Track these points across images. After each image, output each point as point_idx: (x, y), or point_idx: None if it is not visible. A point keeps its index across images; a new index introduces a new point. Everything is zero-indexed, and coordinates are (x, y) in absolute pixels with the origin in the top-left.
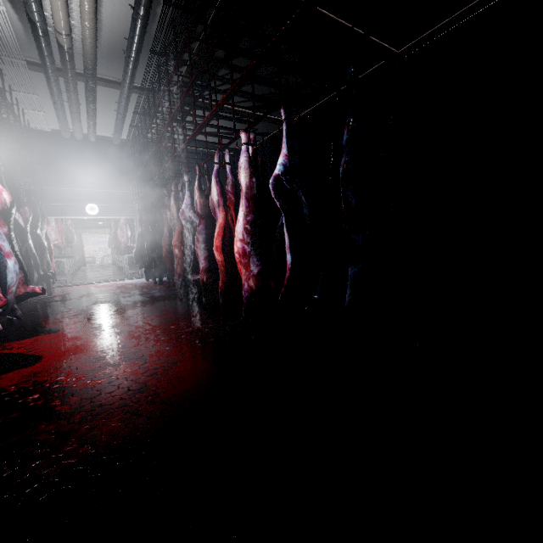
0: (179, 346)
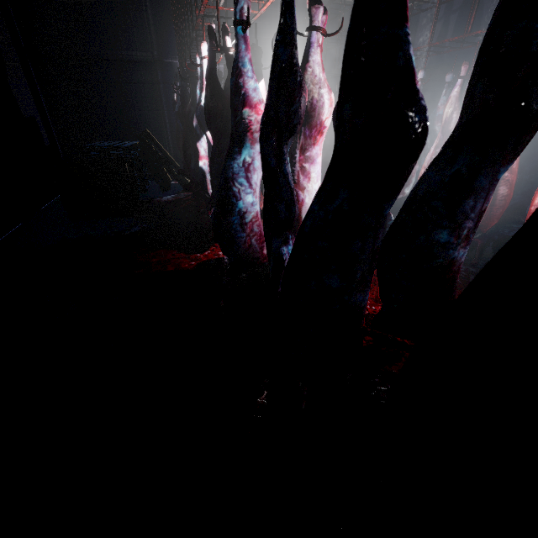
0: None
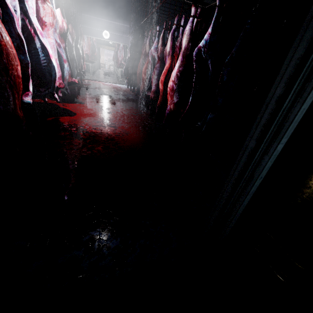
0: (132, 127)
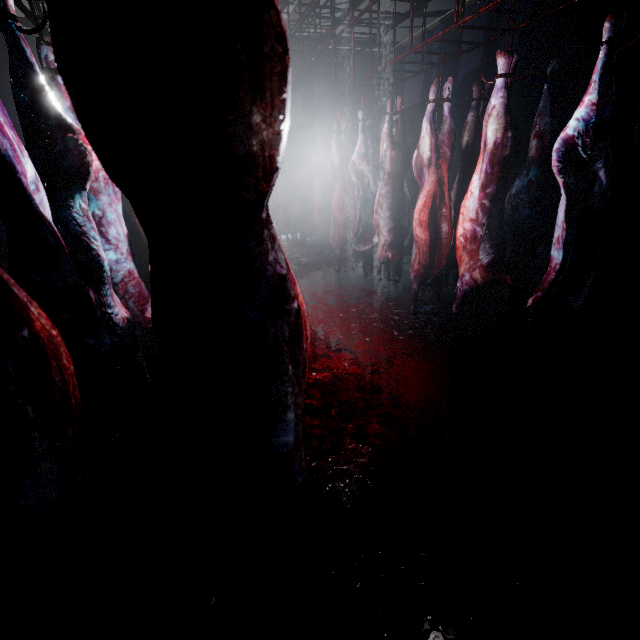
0: (379, 338)
